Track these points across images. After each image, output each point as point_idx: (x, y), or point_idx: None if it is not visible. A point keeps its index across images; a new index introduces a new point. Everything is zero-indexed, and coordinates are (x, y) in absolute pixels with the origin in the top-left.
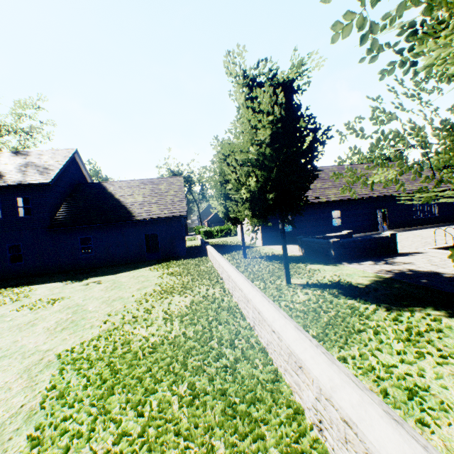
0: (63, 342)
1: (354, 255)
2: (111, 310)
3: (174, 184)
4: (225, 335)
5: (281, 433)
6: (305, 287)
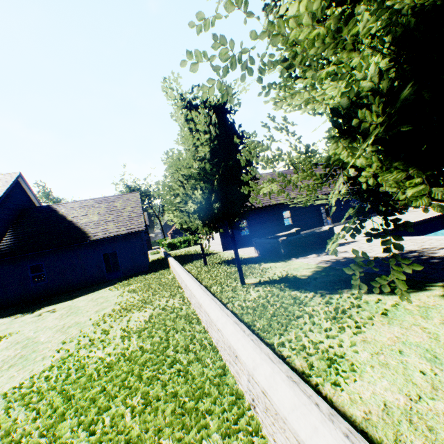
0: (10, 380)
1: (301, 250)
2: (65, 337)
3: (131, 200)
4: (181, 342)
5: (223, 419)
6: (257, 285)
